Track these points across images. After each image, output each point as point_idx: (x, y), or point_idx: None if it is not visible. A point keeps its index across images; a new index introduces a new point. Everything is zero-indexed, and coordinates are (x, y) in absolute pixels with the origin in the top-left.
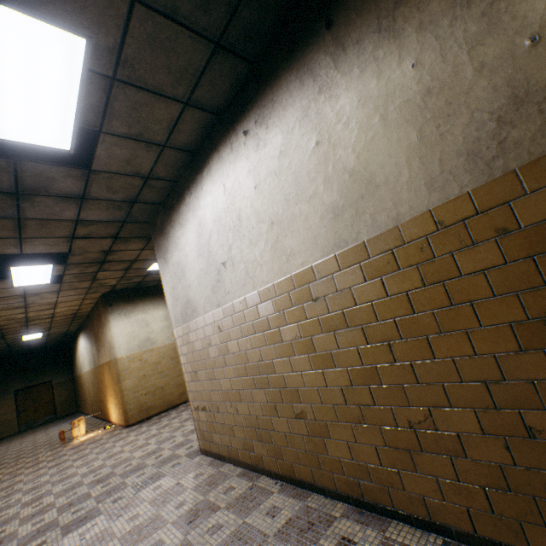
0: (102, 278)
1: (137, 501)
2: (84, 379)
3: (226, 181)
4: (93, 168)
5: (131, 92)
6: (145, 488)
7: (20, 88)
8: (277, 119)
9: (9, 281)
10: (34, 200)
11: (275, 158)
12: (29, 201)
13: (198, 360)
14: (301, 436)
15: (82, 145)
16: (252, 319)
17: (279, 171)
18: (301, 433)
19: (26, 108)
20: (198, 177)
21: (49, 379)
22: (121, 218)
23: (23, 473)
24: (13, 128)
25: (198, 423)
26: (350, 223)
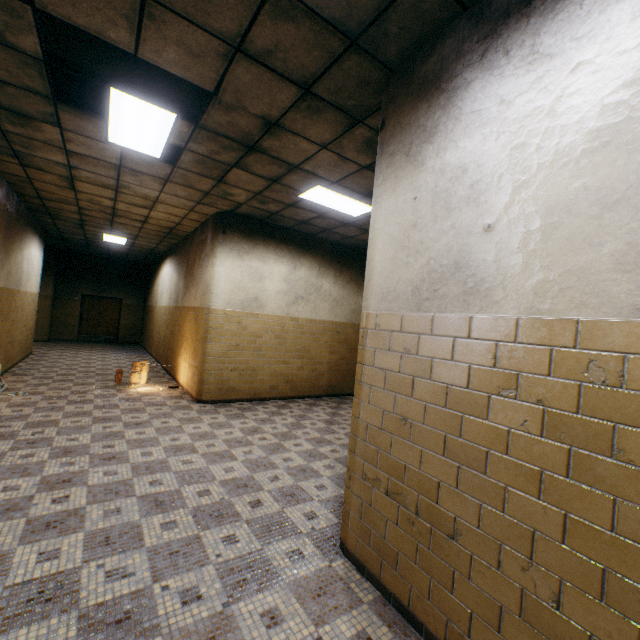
0: (232, 183)
1: None
2: (157, 313)
3: None
4: None
5: None
6: (244, 598)
7: None
8: None
9: (103, 124)
10: None
11: None
12: None
13: (428, 401)
14: None
15: None
16: None
17: None
18: None
19: None
20: None
21: (119, 296)
22: (354, 26)
23: (62, 410)
24: None
25: (360, 505)
26: None
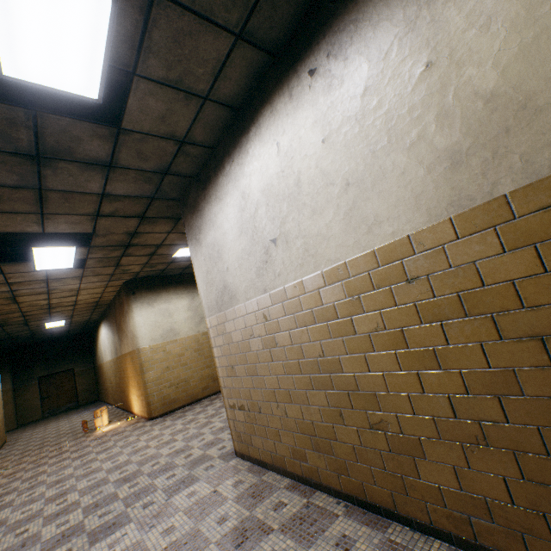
0: (126, 264)
1: (171, 509)
2: (106, 368)
3: (281, 138)
4: (123, 126)
5: (174, 15)
6: (178, 493)
7: (38, 0)
8: (363, 44)
9: (31, 263)
10: (56, 167)
11: (356, 97)
12: (51, 168)
13: (236, 353)
14: (377, 451)
15: (110, 100)
16: (310, 306)
17: (362, 115)
18: (378, 448)
19: (46, 34)
20: (242, 139)
21: (71, 367)
22: (150, 194)
23: (47, 463)
24: (31, 63)
25: (233, 423)
26: (480, 172)
